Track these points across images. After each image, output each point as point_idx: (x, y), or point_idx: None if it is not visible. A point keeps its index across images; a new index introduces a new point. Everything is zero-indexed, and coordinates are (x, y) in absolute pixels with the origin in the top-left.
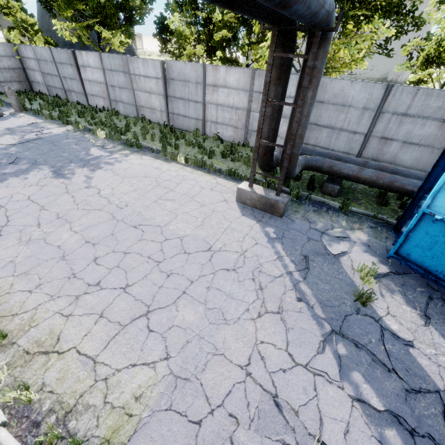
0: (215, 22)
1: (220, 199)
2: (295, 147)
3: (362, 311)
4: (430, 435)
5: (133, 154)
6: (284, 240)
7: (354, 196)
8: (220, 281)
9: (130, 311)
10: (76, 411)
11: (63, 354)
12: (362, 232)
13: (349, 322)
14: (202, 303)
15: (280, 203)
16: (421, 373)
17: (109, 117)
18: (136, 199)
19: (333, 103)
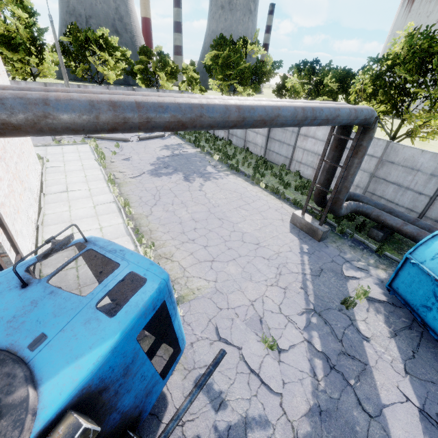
0: (326, 83)
1: (279, 218)
2: (340, 193)
3: (344, 311)
4: (343, 374)
5: (232, 175)
6: (311, 255)
7: (399, 246)
8: (257, 262)
9: (205, 257)
10: (174, 282)
11: (173, 262)
12: (384, 272)
13: (329, 312)
14: (242, 267)
15: (320, 230)
16: (361, 352)
17: (224, 145)
18: (225, 204)
19: (402, 165)
